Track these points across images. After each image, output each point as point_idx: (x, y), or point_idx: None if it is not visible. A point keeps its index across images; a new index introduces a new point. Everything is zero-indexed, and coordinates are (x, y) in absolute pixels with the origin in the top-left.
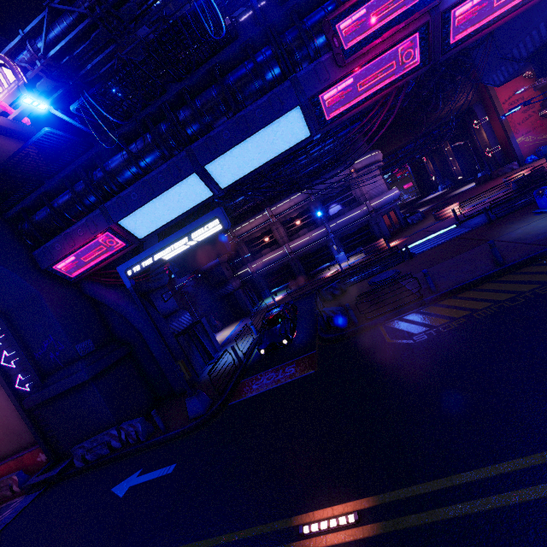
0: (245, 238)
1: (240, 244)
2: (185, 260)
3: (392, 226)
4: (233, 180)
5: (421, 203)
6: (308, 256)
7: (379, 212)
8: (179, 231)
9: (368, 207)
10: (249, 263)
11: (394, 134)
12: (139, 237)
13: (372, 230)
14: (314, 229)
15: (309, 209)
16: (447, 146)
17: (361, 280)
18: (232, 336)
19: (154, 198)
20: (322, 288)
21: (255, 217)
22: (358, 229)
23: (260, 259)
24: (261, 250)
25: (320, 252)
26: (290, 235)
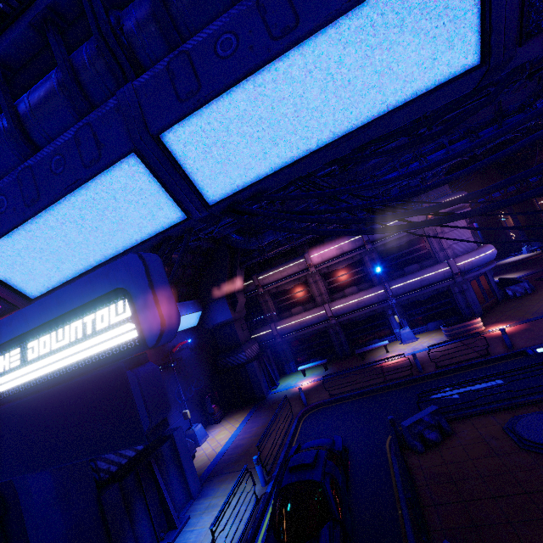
0: (272, 288)
1: (265, 295)
2: (5, 426)
3: (484, 298)
4: (239, 185)
5: (502, 266)
6: (355, 324)
7: (467, 276)
8: (5, 319)
9: (452, 267)
10: (273, 323)
11: (479, 177)
12: (30, 294)
13: (453, 299)
14: (368, 289)
15: (362, 261)
16: (542, 199)
17: (480, 413)
18: (227, 453)
19: (37, 212)
20: (383, 391)
21: (288, 264)
22: (432, 296)
23: (288, 319)
24: (290, 307)
25: (372, 321)
26: (331, 292)
